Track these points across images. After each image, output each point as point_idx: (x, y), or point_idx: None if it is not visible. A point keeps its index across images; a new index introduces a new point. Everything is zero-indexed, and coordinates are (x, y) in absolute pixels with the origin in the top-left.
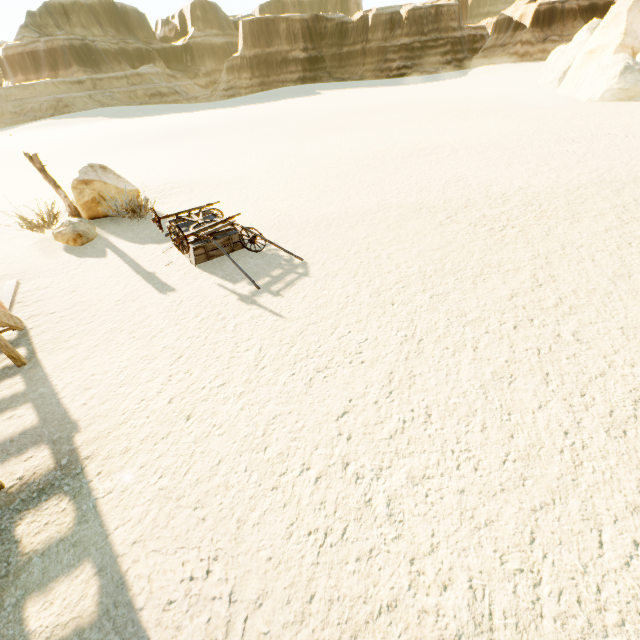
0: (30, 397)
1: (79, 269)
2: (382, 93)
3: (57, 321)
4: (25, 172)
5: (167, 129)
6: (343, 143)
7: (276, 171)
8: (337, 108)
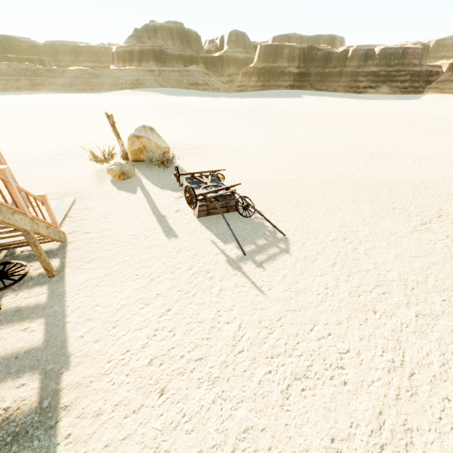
0: (46, 312)
1: (116, 199)
2: (350, 103)
3: (88, 241)
4: (106, 120)
5: (196, 106)
6: (320, 136)
7: (267, 149)
8: (315, 109)
